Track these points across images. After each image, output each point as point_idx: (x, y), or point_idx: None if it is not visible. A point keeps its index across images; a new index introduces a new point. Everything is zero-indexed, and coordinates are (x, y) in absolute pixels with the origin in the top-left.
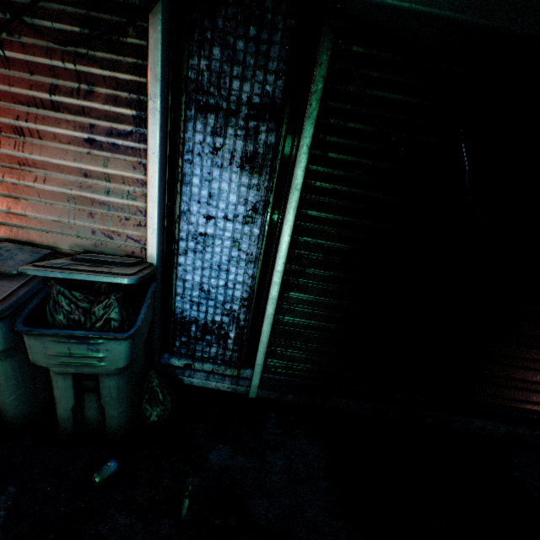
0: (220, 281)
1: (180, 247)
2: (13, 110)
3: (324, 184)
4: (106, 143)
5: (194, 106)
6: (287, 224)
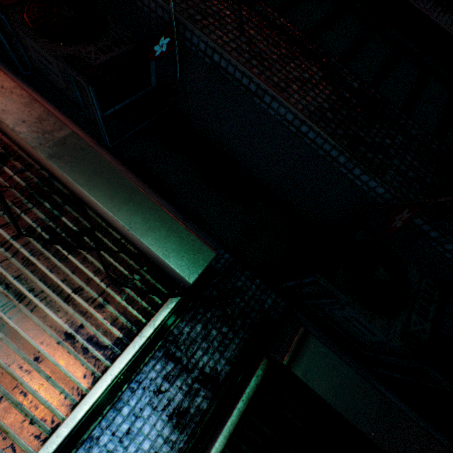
0: None
1: None
2: (35, 282)
3: None
4: (81, 343)
5: (164, 350)
6: None
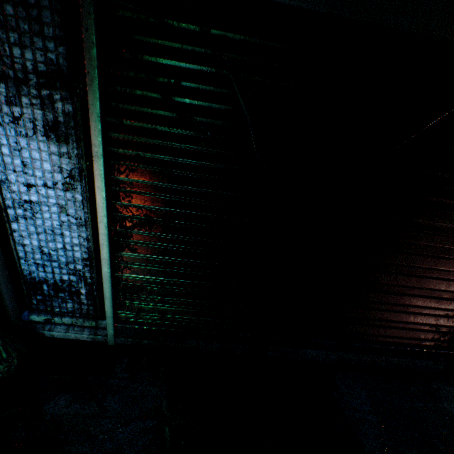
0: (58, 244)
1: (10, 214)
2: None
3: (127, 151)
4: None
5: None
6: (98, 190)
